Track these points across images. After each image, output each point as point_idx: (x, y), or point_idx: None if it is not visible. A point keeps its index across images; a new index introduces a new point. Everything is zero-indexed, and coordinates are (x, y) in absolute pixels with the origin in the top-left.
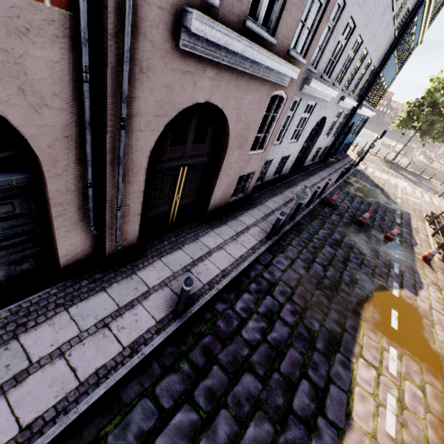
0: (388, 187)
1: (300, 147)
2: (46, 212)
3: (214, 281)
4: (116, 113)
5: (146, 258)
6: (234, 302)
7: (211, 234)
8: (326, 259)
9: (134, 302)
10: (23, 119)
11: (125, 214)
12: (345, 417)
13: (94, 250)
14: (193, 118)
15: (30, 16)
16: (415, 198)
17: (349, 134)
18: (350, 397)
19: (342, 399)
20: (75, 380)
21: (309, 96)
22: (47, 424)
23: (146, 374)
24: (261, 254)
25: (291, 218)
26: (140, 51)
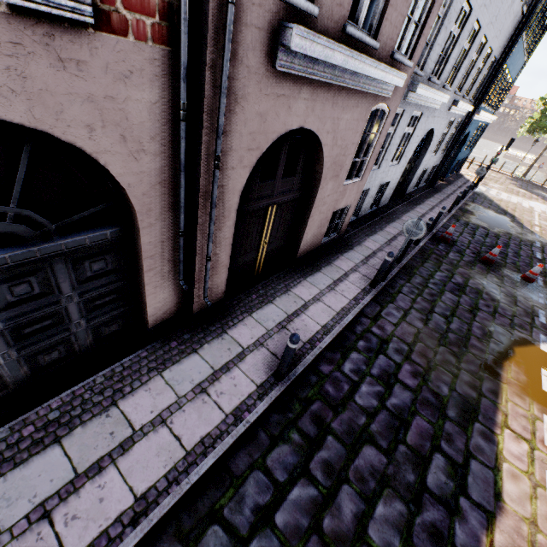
0: (520, 213)
1: (401, 170)
2: (135, 267)
3: (315, 339)
4: (210, 151)
5: (235, 315)
6: (341, 362)
7: (304, 284)
8: (448, 308)
9: (230, 365)
10: (122, 168)
11: (213, 264)
12: (494, 498)
13: (180, 308)
14: (283, 148)
15: (134, 58)
16: None
17: (463, 148)
18: (498, 475)
19: (487, 477)
20: (182, 449)
21: (413, 105)
22: (161, 494)
23: (254, 445)
24: (366, 306)
25: (398, 260)
26: (236, 79)
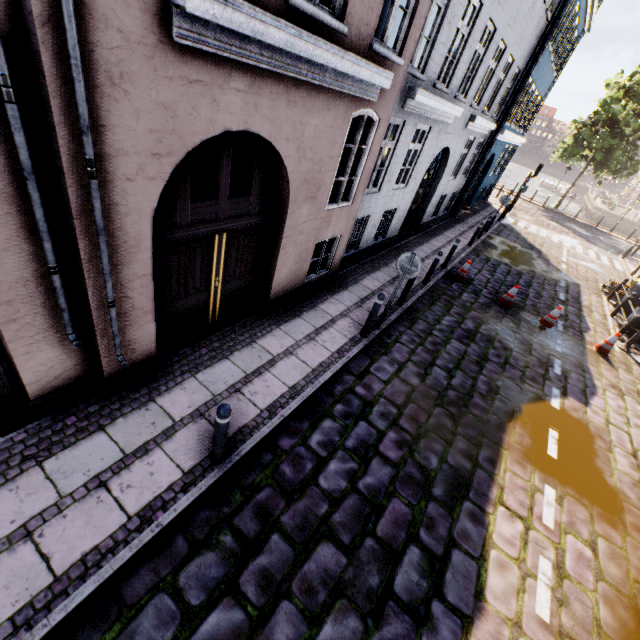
0: (548, 248)
1: (412, 195)
2: None
3: (278, 404)
4: (78, 153)
5: (172, 376)
6: (308, 434)
7: (276, 334)
8: (452, 359)
9: (150, 445)
10: None
11: (126, 311)
12: (475, 597)
13: (86, 370)
14: (224, 158)
15: None
16: (587, 261)
17: (488, 173)
18: (483, 567)
19: (470, 570)
20: (48, 574)
21: (417, 116)
22: None
23: (165, 556)
24: (353, 359)
25: (400, 302)
26: (103, 48)
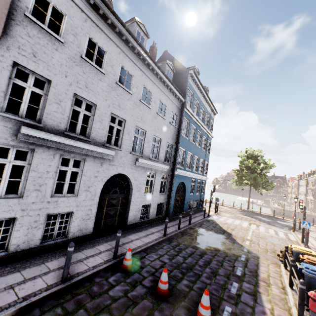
0: (237, 231)
1: (93, 202)
2: None
3: None
4: None
5: None
6: None
7: None
8: None
9: None
10: None
11: None
12: None
13: None
14: None
15: None
16: (268, 236)
17: (187, 192)
18: None
19: None
20: None
21: (54, 148)
22: None
23: None
24: None
25: None
26: None
